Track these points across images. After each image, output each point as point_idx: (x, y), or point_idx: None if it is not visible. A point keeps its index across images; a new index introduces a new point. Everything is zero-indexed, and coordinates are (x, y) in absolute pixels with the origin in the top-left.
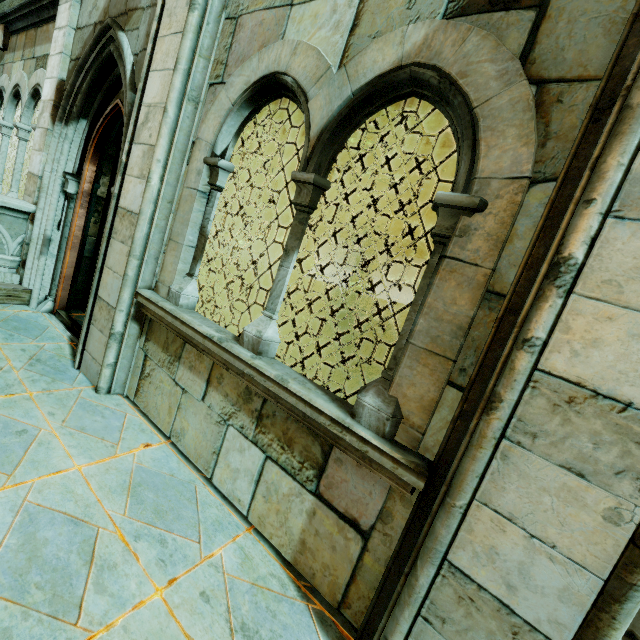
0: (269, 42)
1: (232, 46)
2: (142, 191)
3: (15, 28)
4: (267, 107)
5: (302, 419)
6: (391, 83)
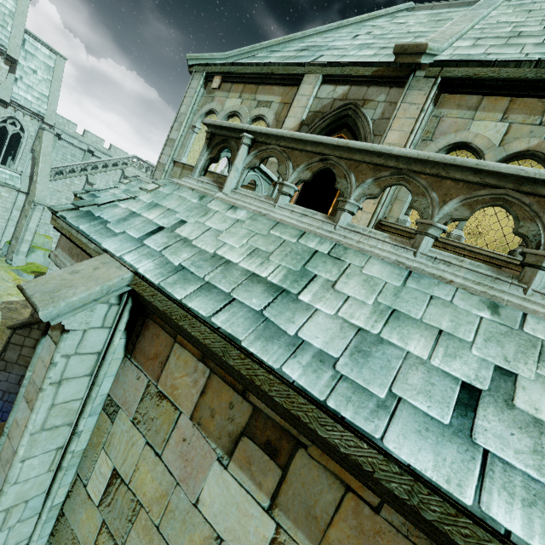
0: (460, 130)
1: (437, 127)
2: None
3: (232, 80)
4: (453, 152)
5: (489, 260)
6: (523, 154)
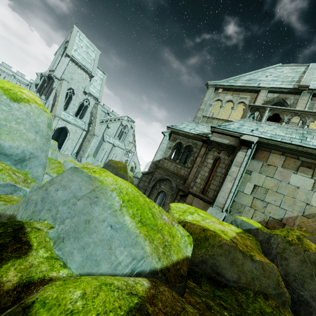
0: None
1: (313, 106)
2: (298, 120)
3: (227, 90)
4: None
5: None
6: None
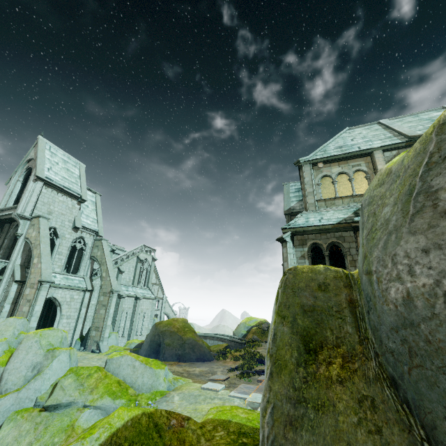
0: None
1: None
2: None
3: (329, 162)
4: None
5: None
6: None
